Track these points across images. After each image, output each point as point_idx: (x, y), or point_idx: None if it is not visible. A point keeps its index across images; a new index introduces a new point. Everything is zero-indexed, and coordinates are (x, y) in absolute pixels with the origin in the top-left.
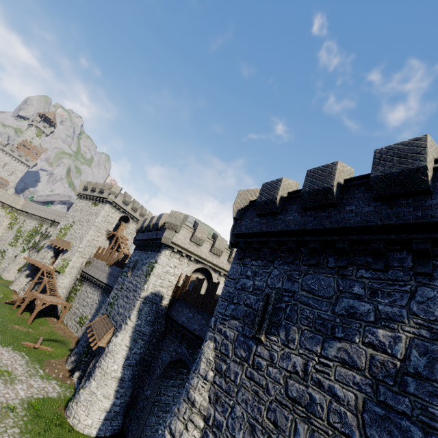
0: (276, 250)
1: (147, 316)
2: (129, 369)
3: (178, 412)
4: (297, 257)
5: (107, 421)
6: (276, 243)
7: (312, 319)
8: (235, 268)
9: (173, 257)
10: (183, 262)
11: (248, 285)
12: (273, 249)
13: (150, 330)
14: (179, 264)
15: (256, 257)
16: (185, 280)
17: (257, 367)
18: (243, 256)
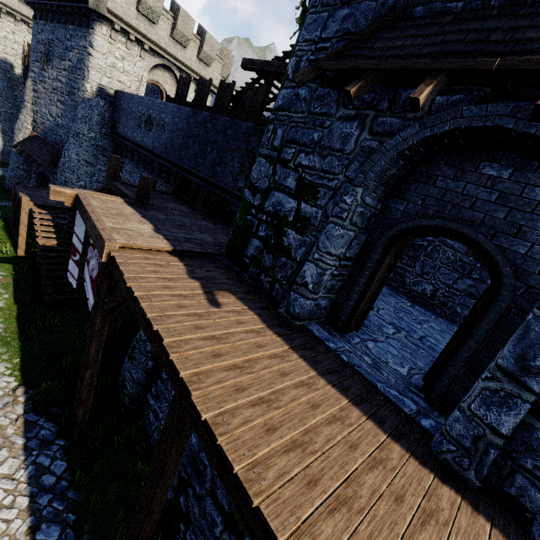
0: (47, 12)
1: (3, 82)
2: (7, 124)
3: (21, 113)
4: (55, 18)
5: (5, 155)
6: (45, 6)
7: (58, 54)
8: (34, 27)
9: (6, 20)
10: (22, 29)
11: (40, 39)
12: (45, 11)
13: (12, 95)
14: (17, 30)
15: (40, 18)
16: (28, 49)
17: (46, 83)
18: (35, 16)
